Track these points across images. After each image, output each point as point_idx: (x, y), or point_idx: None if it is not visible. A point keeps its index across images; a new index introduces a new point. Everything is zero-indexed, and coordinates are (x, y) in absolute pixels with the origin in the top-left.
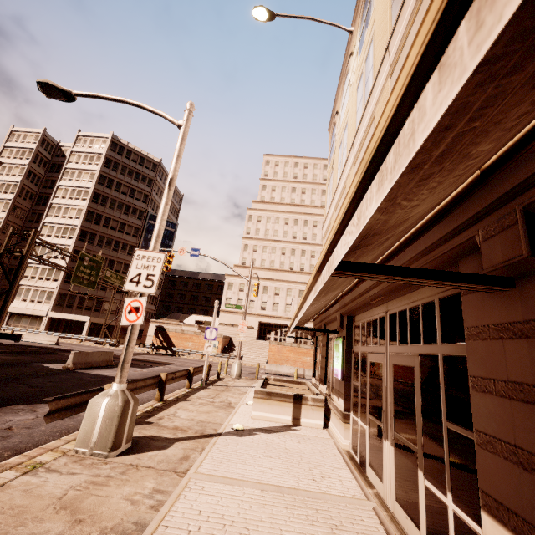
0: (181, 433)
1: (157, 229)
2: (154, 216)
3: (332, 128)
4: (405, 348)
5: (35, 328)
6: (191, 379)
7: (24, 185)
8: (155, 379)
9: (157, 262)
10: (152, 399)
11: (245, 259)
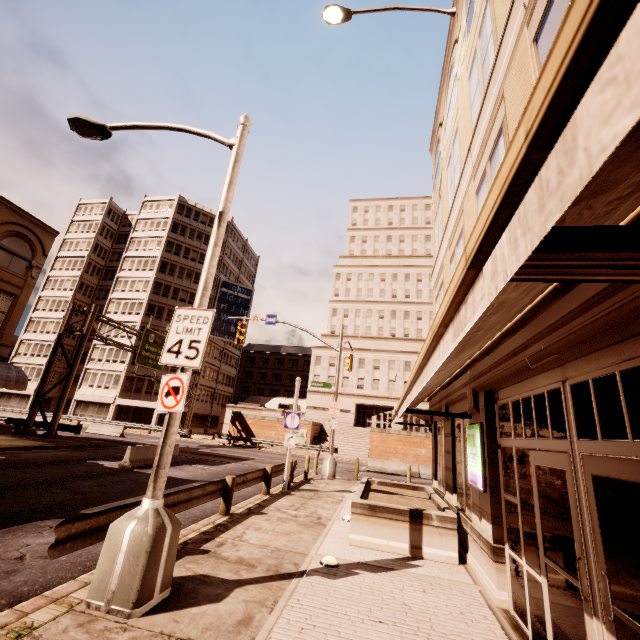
0: (247, 571)
1: (203, 279)
2: (226, 283)
3: (435, 147)
4: (621, 445)
5: (102, 417)
6: (268, 481)
7: (91, 259)
8: (218, 484)
9: (203, 322)
10: (217, 511)
11: (334, 327)
